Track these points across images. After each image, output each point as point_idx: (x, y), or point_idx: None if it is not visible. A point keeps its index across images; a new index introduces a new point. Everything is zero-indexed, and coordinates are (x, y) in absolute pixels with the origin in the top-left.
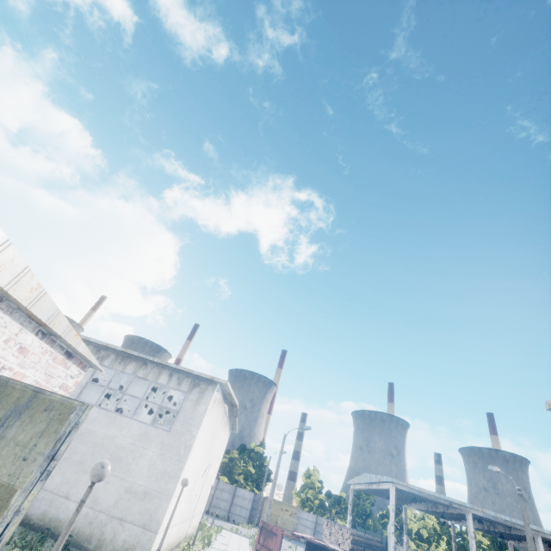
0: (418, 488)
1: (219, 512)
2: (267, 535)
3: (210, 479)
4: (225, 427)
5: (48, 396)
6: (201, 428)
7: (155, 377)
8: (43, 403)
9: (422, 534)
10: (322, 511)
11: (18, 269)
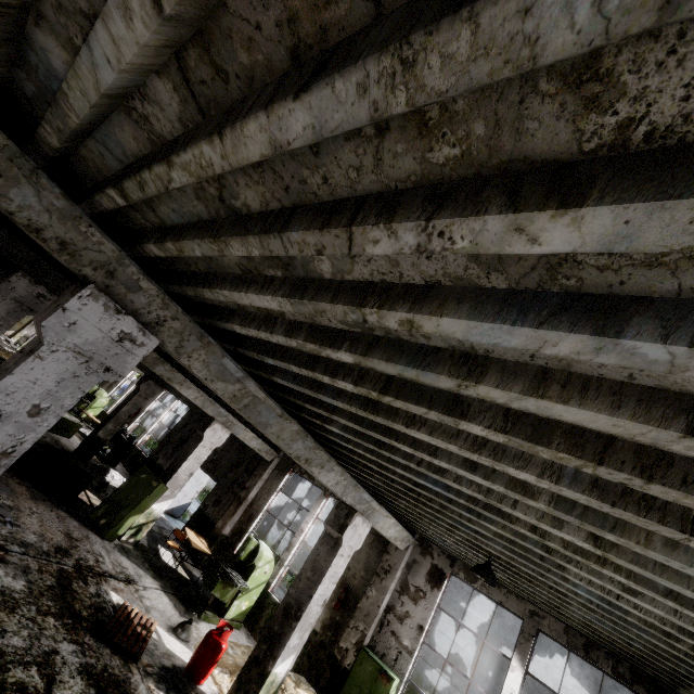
0: None
1: None
2: None
3: None
4: None
5: None
6: None
7: None
8: None
9: None
10: None
11: None
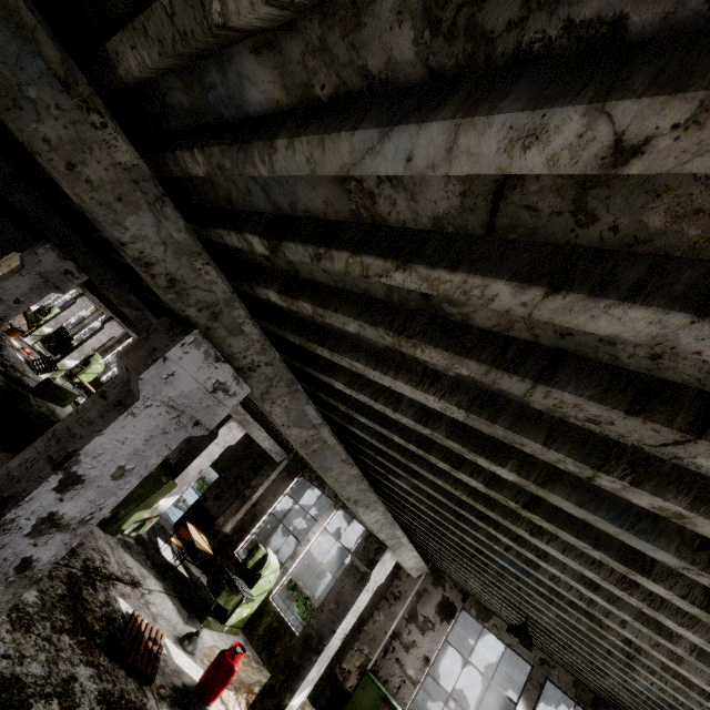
0: None
1: None
2: None
3: None
4: None
5: None
6: None
7: None
8: None
9: None
10: None
11: None
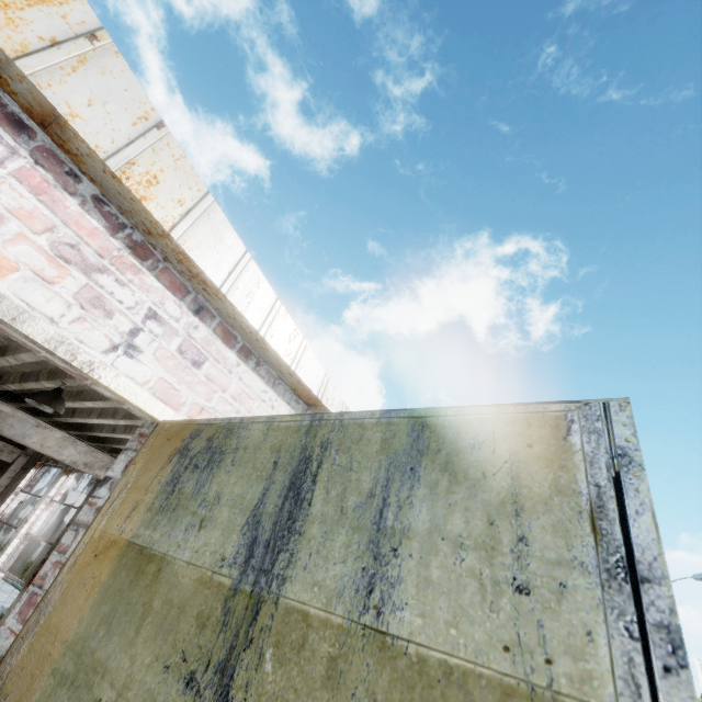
0: None
1: None
2: None
3: None
4: None
5: (455, 417)
6: None
7: None
8: (453, 434)
9: None
10: None
11: (267, 301)
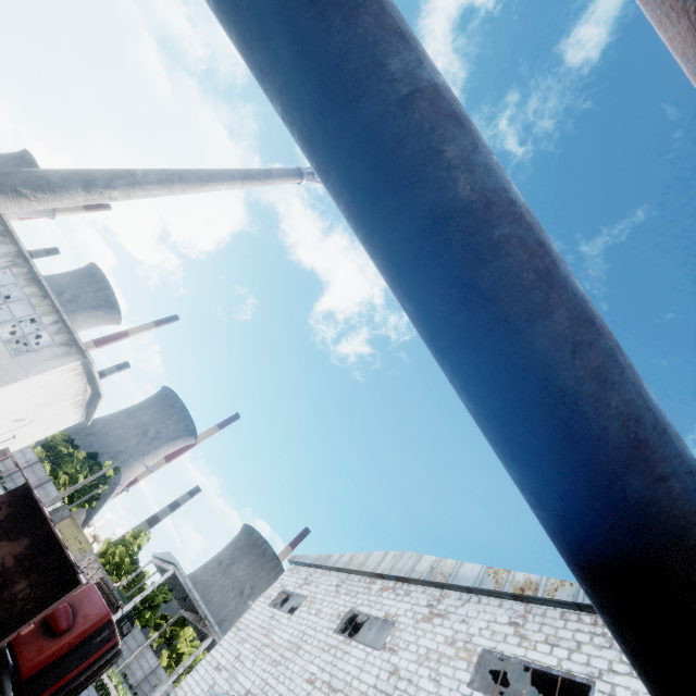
0: (192, 586)
1: (11, 487)
2: (2, 454)
3: (23, 436)
4: (77, 407)
5: None
6: (41, 377)
7: (43, 313)
8: None
9: (184, 659)
10: (114, 571)
11: None
